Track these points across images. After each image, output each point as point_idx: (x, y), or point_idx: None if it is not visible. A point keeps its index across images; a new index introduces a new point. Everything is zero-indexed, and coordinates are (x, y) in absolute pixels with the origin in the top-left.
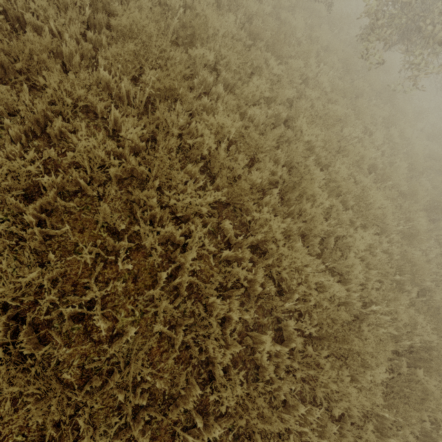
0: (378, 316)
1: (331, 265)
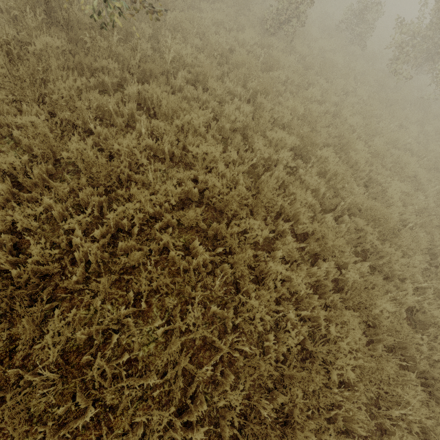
0: (416, 235)
1: (373, 190)
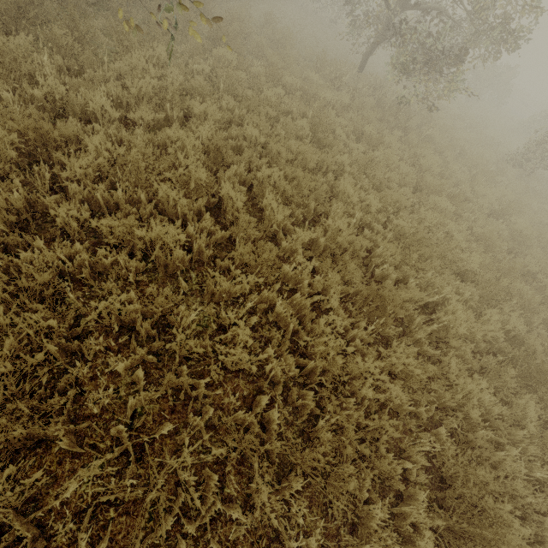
0: None
1: None
